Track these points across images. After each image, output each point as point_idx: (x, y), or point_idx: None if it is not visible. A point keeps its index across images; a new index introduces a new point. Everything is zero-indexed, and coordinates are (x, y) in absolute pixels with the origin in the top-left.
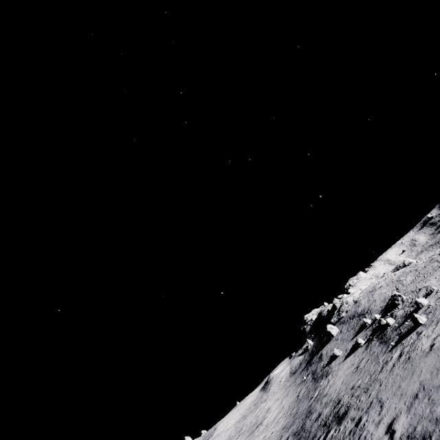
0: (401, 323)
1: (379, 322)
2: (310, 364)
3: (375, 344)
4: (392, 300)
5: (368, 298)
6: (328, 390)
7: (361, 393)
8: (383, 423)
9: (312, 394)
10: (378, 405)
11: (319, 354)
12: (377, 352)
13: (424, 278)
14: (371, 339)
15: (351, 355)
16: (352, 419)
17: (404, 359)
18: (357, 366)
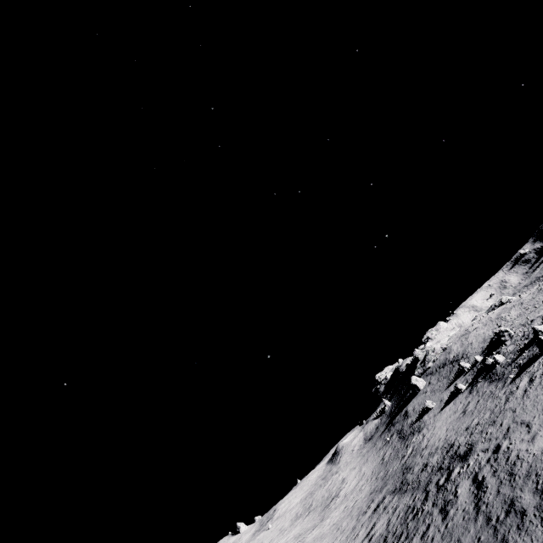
0: (516, 357)
1: (483, 362)
2: (392, 424)
3: (483, 385)
4: (495, 338)
5: (461, 342)
6: (428, 442)
7: (486, 427)
8: (541, 436)
9: (403, 452)
10: (521, 426)
11: (403, 412)
12: (490, 390)
13: (535, 308)
14: (475, 382)
15: (450, 404)
16: (484, 450)
17: (540, 381)
18: (464, 410)
